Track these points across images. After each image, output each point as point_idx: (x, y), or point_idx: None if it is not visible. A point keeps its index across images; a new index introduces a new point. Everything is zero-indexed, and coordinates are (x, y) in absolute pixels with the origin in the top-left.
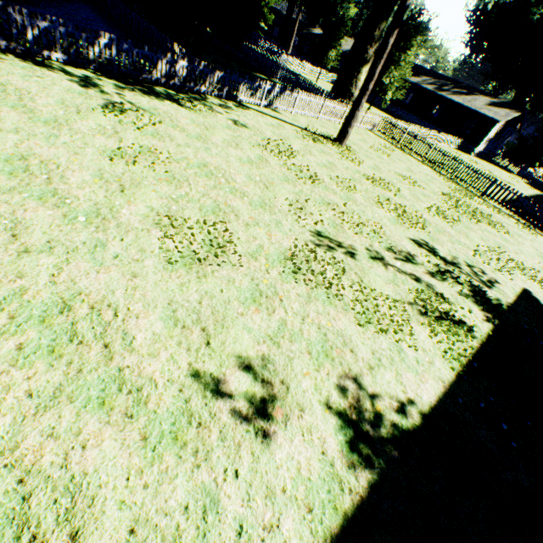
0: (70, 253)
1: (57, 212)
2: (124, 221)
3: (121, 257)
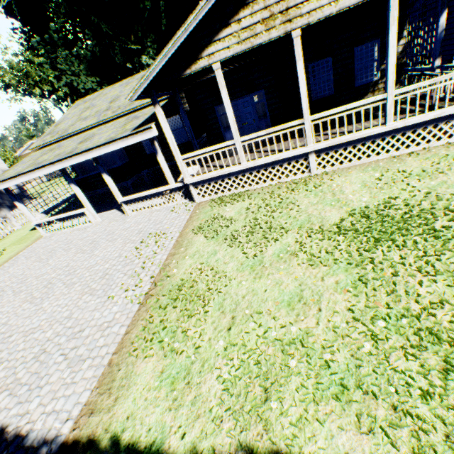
0: None
1: None
2: None
3: None
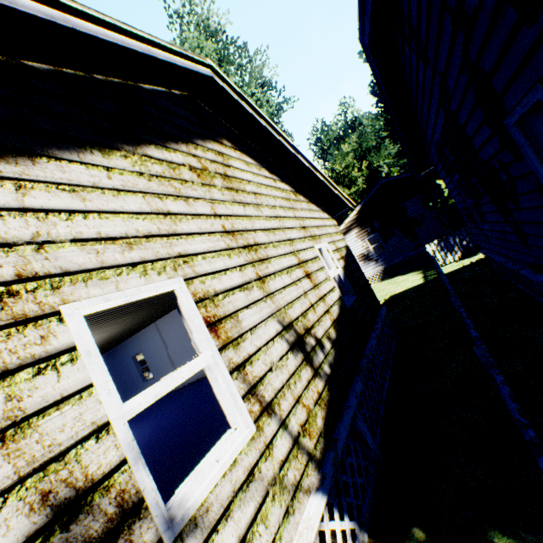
0: None
1: None
2: None
3: None
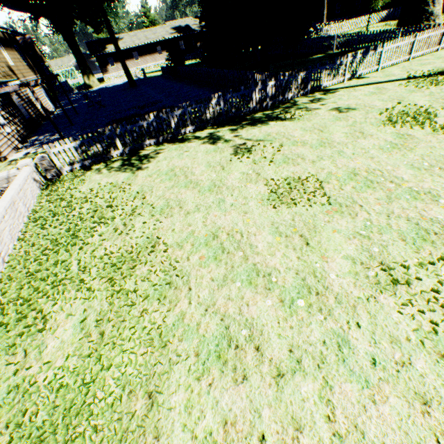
0: (320, 366)
1: (271, 298)
2: (338, 291)
3: (379, 360)
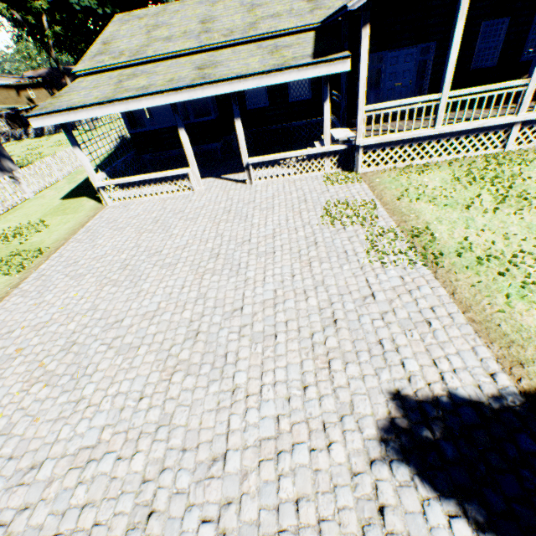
0: None
1: None
2: None
3: None
